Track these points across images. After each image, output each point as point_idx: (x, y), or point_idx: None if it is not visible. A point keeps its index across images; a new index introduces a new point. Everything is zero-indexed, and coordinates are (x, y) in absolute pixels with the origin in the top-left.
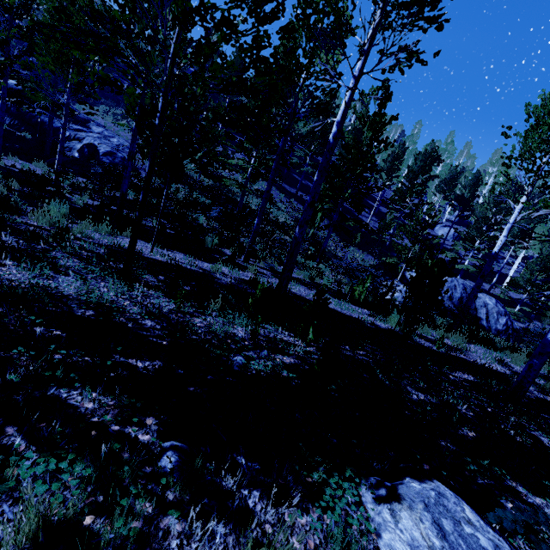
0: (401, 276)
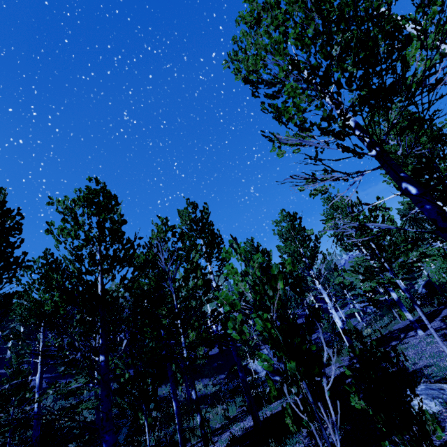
0: (248, 370)
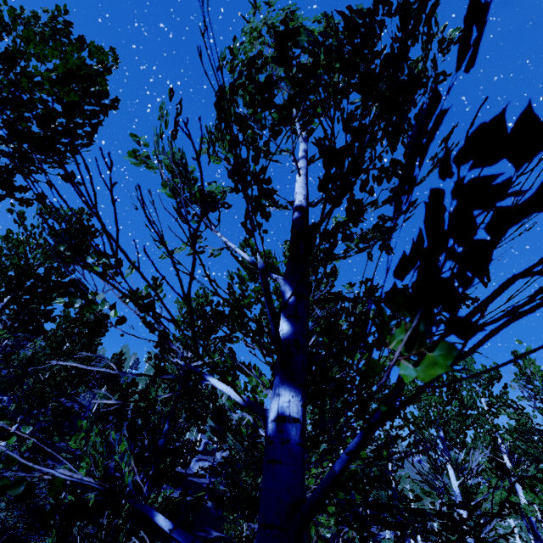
0: None
